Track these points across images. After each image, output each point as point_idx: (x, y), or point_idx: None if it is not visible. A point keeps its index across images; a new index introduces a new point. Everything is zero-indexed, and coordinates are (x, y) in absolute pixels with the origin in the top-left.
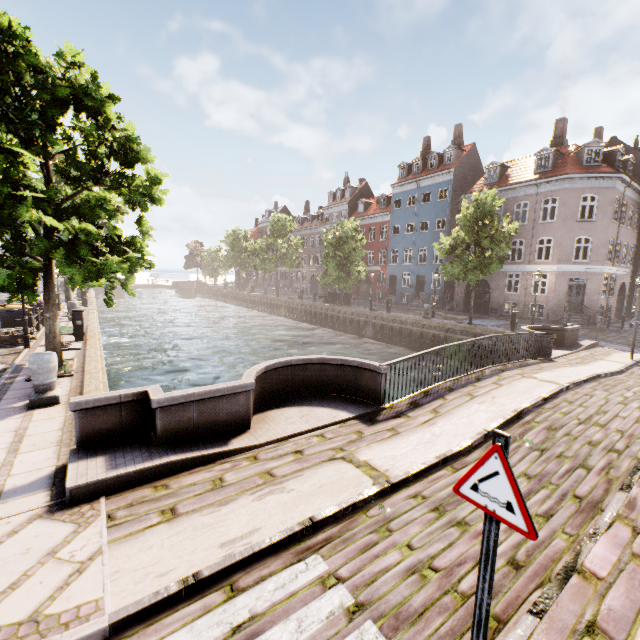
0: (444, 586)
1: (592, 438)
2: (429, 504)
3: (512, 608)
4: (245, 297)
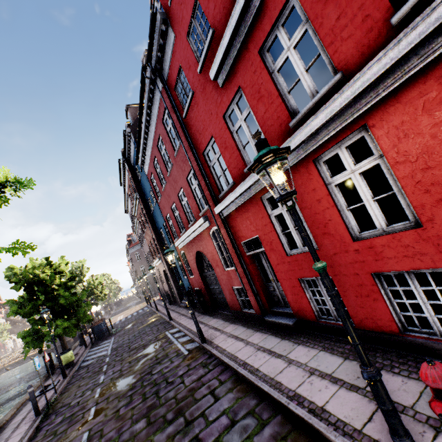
0: None
1: None
2: None
3: None
4: None
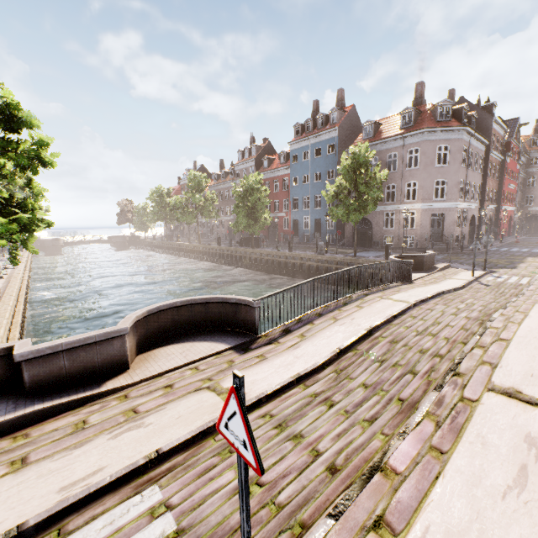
0: (264, 500)
1: (423, 346)
2: (274, 422)
3: (319, 512)
4: (172, 246)
